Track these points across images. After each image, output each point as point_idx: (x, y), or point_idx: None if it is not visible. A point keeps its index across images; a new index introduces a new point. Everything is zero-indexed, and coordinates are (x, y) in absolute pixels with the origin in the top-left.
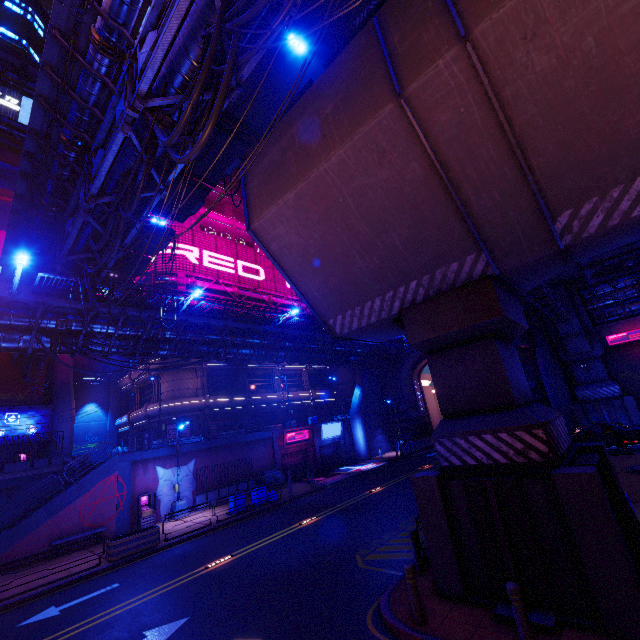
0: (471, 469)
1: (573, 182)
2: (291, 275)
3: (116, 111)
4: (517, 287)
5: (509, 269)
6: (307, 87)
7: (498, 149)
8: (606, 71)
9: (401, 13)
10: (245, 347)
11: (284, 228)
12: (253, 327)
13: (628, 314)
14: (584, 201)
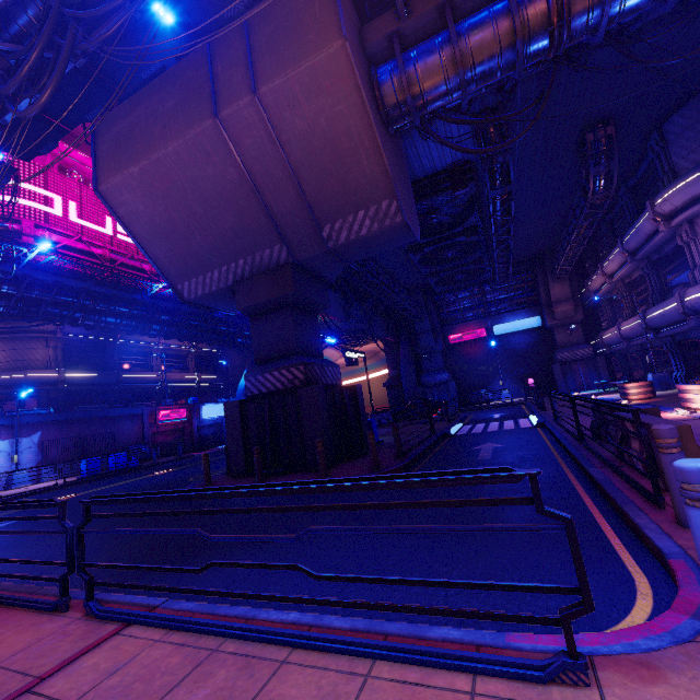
0: (264, 395)
1: (328, 207)
2: (140, 240)
3: None
4: (322, 276)
5: (303, 260)
6: (161, 71)
7: (284, 173)
8: (334, 142)
9: (225, 50)
10: (110, 315)
11: (131, 196)
12: (120, 294)
13: (465, 319)
14: (336, 220)
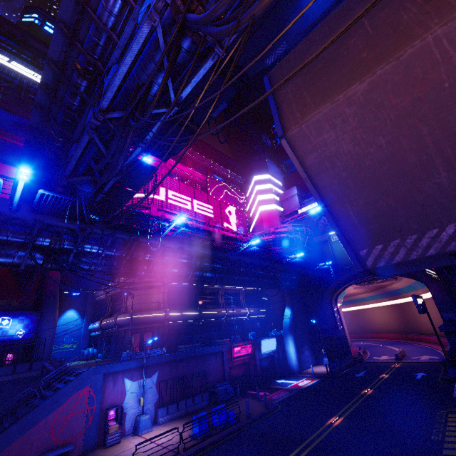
0: None
1: None
2: (324, 194)
3: (138, 14)
4: None
5: None
6: None
7: None
8: None
9: None
10: (208, 271)
11: (334, 133)
12: (218, 253)
13: None
14: None
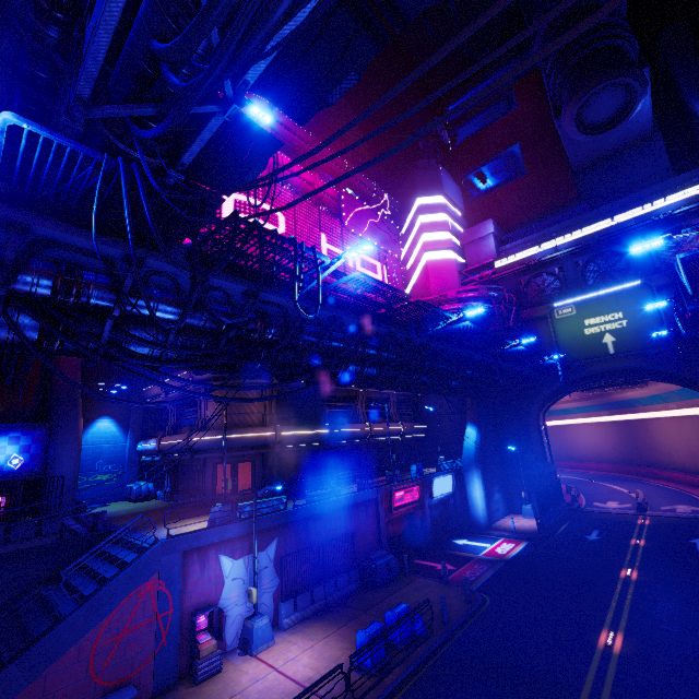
0: None
1: None
2: None
3: None
4: None
5: None
6: None
7: None
8: None
9: None
10: (370, 364)
11: None
12: (396, 332)
13: None
14: None
